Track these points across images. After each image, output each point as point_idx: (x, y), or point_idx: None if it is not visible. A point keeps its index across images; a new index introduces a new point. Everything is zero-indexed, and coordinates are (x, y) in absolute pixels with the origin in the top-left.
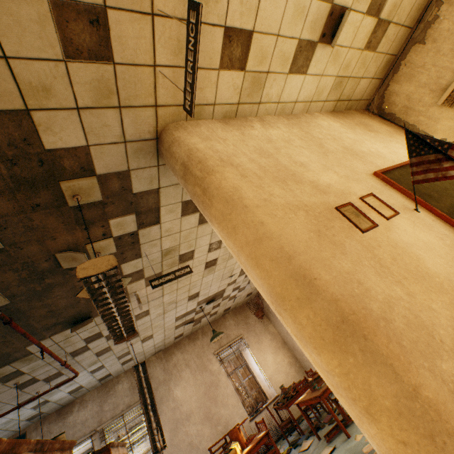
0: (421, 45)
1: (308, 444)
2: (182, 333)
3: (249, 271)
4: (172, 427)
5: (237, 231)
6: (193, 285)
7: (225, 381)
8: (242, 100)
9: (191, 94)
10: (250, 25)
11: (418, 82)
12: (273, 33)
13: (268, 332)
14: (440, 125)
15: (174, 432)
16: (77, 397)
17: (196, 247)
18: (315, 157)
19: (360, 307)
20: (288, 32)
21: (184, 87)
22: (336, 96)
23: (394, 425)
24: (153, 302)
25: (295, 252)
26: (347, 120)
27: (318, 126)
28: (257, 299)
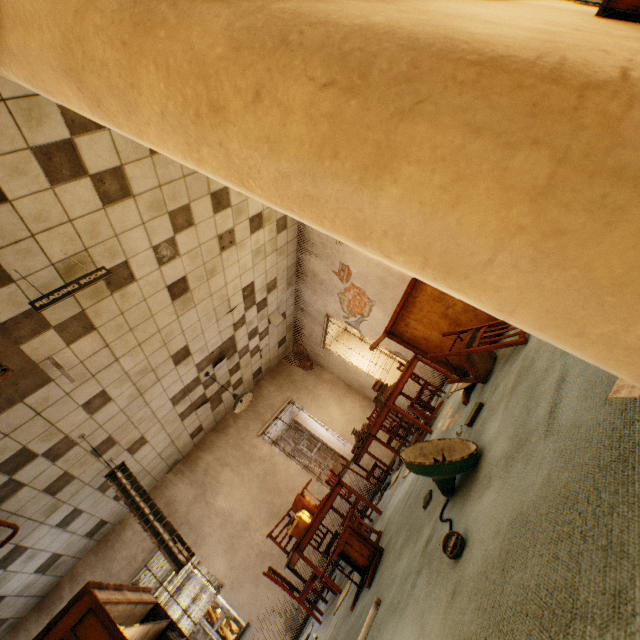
0: None
1: (397, 474)
2: (201, 426)
3: (38, 70)
4: (226, 547)
5: None
6: (168, 334)
7: (284, 461)
8: None
9: None
10: None
11: None
12: None
13: (324, 382)
14: None
15: (231, 552)
16: (63, 575)
17: (128, 256)
18: None
19: None
20: None
21: None
22: None
23: (235, 76)
24: (105, 375)
25: None
26: None
27: None
28: (297, 346)
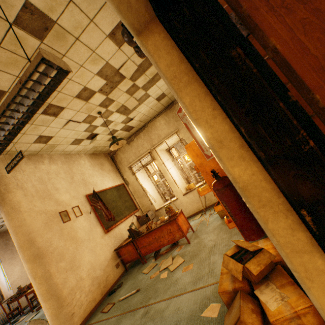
0: (128, 145)
1: (24, 317)
2: None
3: (13, 235)
4: None
5: (13, 221)
6: None
7: None
8: (42, 150)
9: (11, 168)
10: (53, 135)
11: (125, 156)
12: (64, 137)
13: None
14: (126, 173)
15: None
16: None
17: None
18: (66, 184)
19: (46, 249)
20: (71, 137)
21: (9, 163)
22: (94, 150)
23: (39, 279)
24: None
25: (33, 231)
26: (95, 160)
27: (79, 164)
28: None
